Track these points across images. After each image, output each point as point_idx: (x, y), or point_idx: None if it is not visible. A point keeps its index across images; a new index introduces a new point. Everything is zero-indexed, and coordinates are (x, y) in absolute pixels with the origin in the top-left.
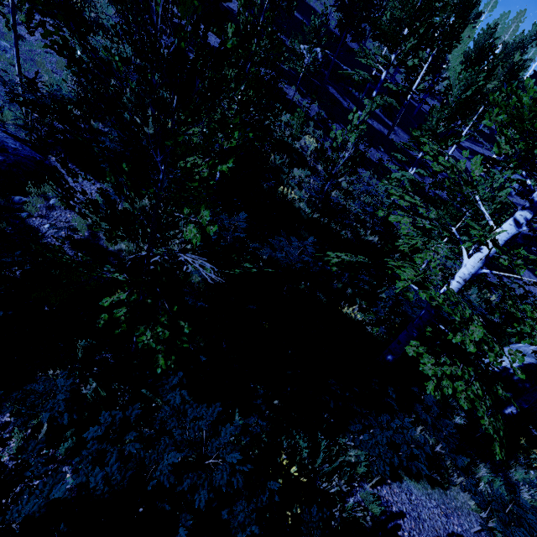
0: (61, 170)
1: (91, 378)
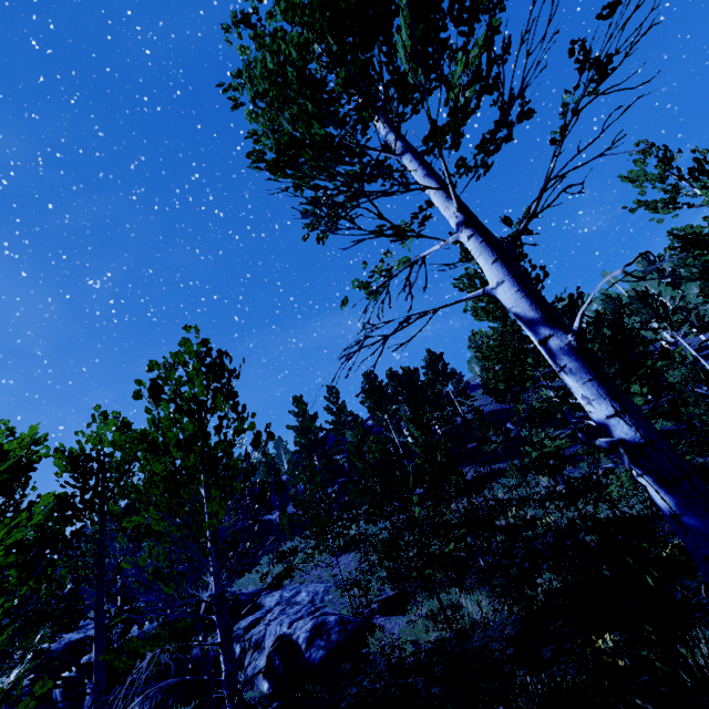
0: (381, 623)
1: None
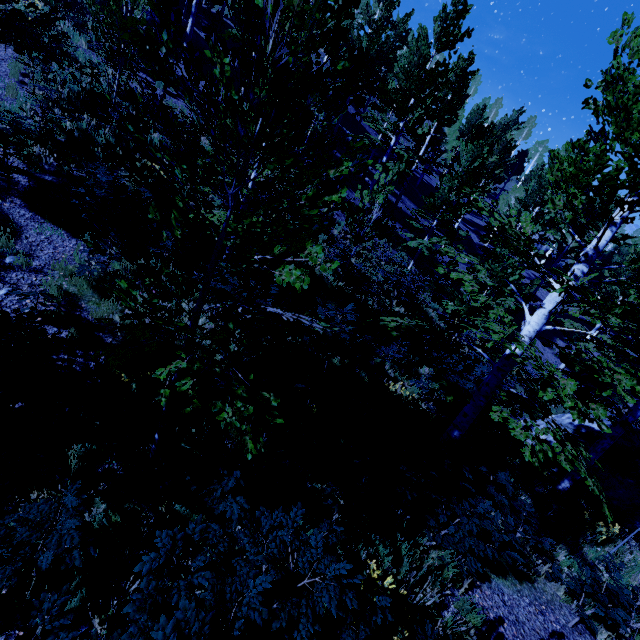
0: (19, 220)
1: (97, 498)
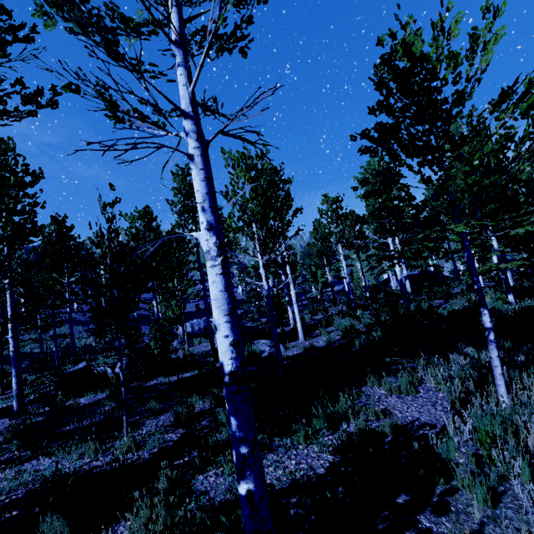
0: None
1: None
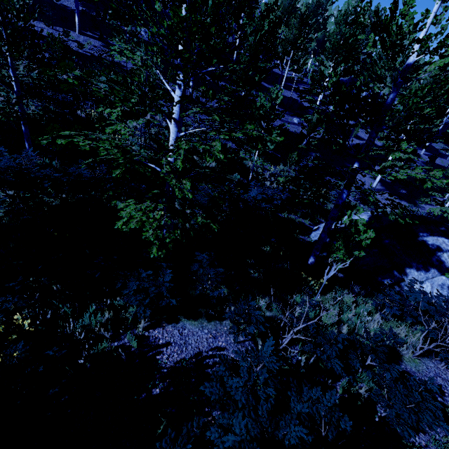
0: None
1: None
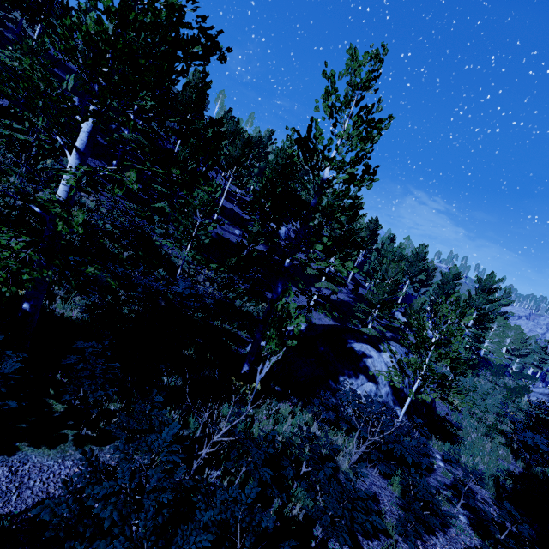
0: None
1: None
